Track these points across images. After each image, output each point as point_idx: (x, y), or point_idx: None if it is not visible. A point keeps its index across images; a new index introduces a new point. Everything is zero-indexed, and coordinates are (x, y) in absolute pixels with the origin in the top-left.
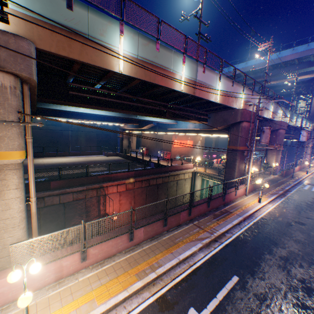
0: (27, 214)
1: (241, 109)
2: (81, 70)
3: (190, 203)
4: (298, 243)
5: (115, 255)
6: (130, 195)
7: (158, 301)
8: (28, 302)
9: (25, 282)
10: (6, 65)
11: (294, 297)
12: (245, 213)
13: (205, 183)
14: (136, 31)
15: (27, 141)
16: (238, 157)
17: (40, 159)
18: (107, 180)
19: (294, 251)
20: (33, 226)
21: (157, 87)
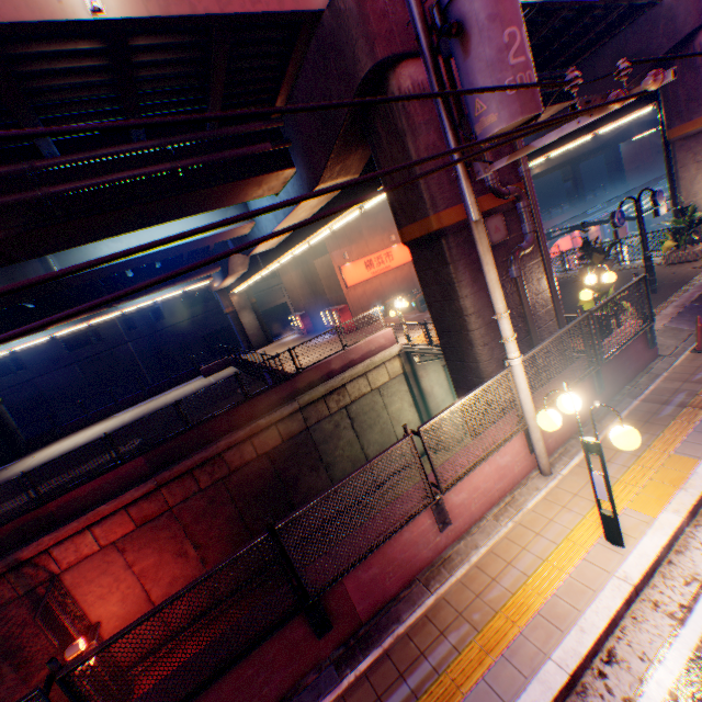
0: None
1: None
2: None
3: None
4: None
5: None
6: (166, 533)
7: None
8: None
9: None
10: None
11: None
12: None
13: None
14: None
15: None
16: (458, 267)
17: (41, 452)
18: (42, 530)
19: None
20: None
21: None
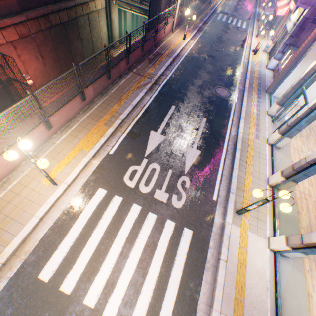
0: None
1: None
2: None
3: (128, 50)
4: (209, 74)
5: (76, 118)
6: (31, 47)
7: (129, 135)
8: (48, 164)
9: (31, 156)
10: None
11: (204, 108)
12: (174, 54)
13: (124, 17)
14: None
15: None
16: None
17: None
18: None
19: (206, 81)
20: None
21: None
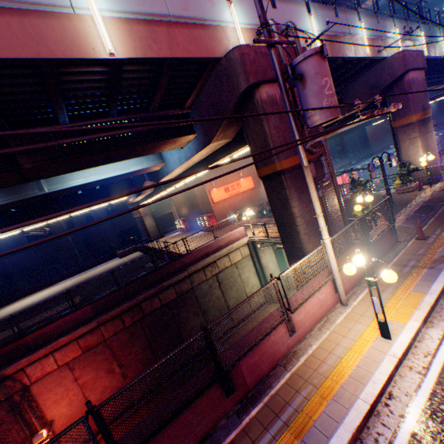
0: None
1: (234, 50)
2: None
3: None
4: None
5: None
6: (101, 357)
7: None
8: None
9: None
10: None
11: None
12: None
13: None
14: None
15: None
16: (291, 190)
17: (6, 308)
18: (20, 354)
19: None
20: None
21: None
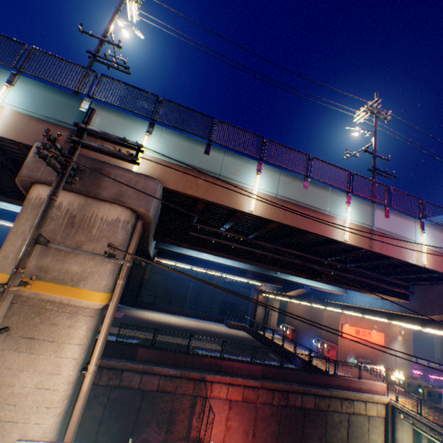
0: (76, 390)
1: None
2: (207, 210)
3: None
4: None
5: None
6: (247, 413)
7: None
8: None
9: None
10: (128, 200)
11: None
12: None
13: None
14: (277, 169)
15: (117, 282)
16: None
17: (147, 312)
18: (214, 369)
19: None
20: (73, 416)
21: (303, 232)
